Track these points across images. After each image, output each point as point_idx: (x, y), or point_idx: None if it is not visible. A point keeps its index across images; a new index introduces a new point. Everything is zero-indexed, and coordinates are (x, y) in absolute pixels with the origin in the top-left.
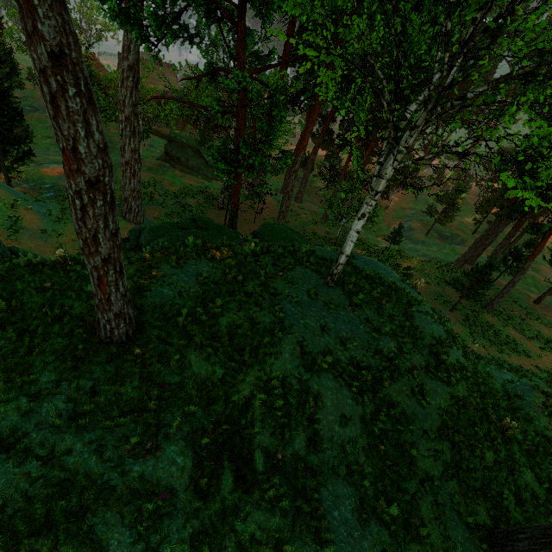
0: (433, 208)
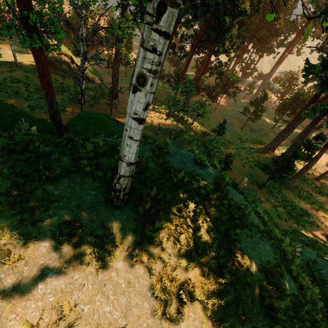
0: (247, 109)
